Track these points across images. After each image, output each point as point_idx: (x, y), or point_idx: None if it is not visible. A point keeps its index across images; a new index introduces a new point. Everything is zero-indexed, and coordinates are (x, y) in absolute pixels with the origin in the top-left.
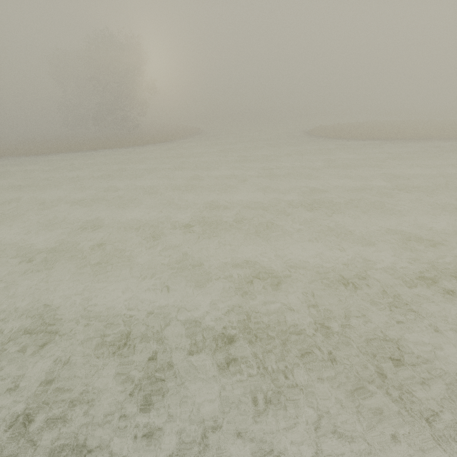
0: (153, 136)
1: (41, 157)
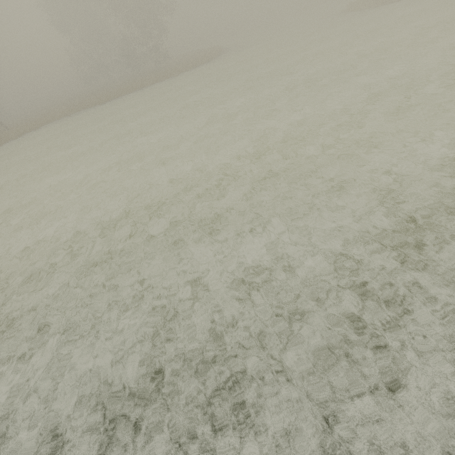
0: (194, 59)
1: (120, 99)
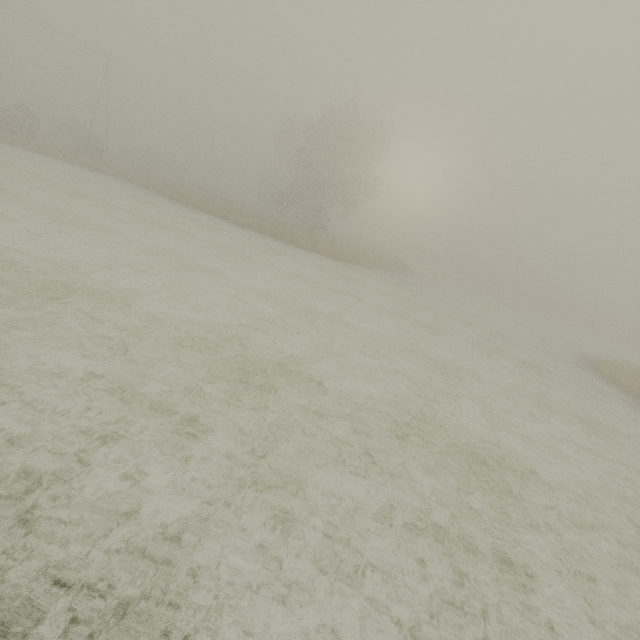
0: (331, 246)
1: (177, 205)
